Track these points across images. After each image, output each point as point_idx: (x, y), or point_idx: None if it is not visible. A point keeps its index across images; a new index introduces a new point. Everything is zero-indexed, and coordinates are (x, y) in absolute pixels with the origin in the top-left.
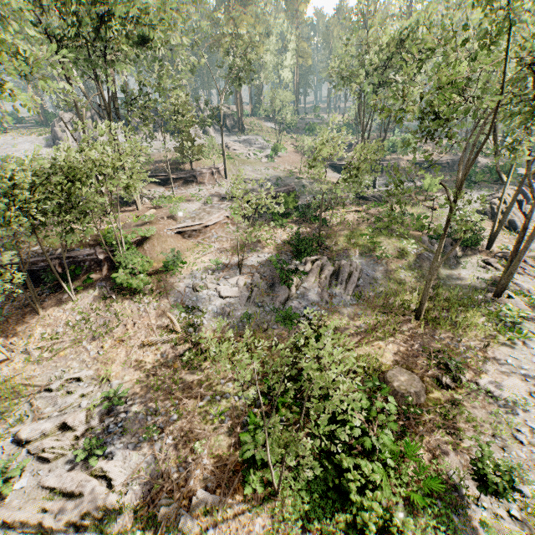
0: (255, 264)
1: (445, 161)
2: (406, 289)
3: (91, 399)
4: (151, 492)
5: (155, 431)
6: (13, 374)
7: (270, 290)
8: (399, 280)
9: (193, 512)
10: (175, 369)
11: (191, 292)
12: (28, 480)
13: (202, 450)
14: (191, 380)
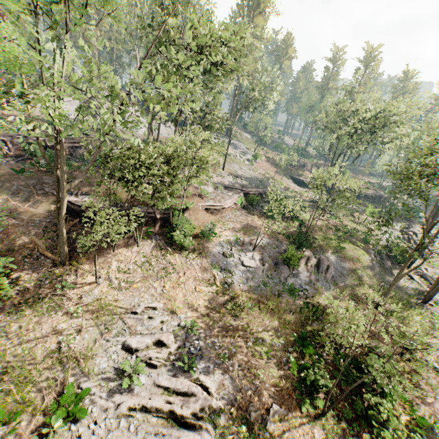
0: (261, 245)
1: (371, 195)
2: (364, 285)
3: (168, 326)
4: (237, 401)
5: (226, 358)
6: (103, 295)
7: (275, 267)
8: (358, 278)
9: (271, 419)
10: (222, 314)
11: (222, 257)
12: (145, 379)
13: (263, 376)
14: (238, 325)
